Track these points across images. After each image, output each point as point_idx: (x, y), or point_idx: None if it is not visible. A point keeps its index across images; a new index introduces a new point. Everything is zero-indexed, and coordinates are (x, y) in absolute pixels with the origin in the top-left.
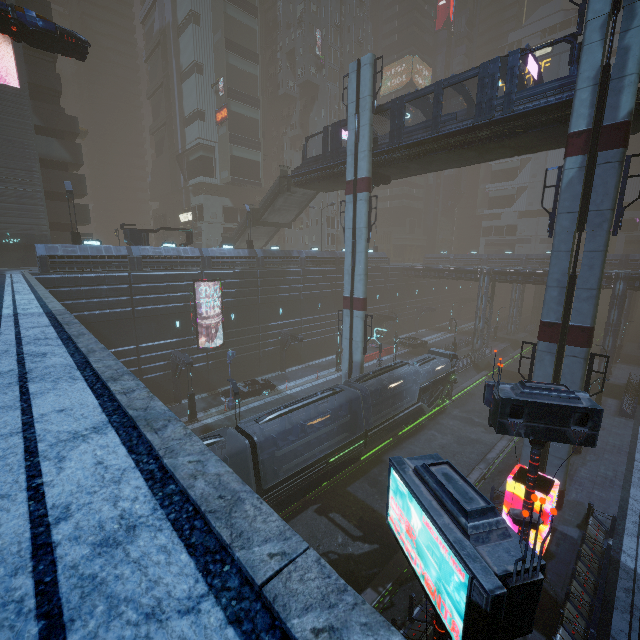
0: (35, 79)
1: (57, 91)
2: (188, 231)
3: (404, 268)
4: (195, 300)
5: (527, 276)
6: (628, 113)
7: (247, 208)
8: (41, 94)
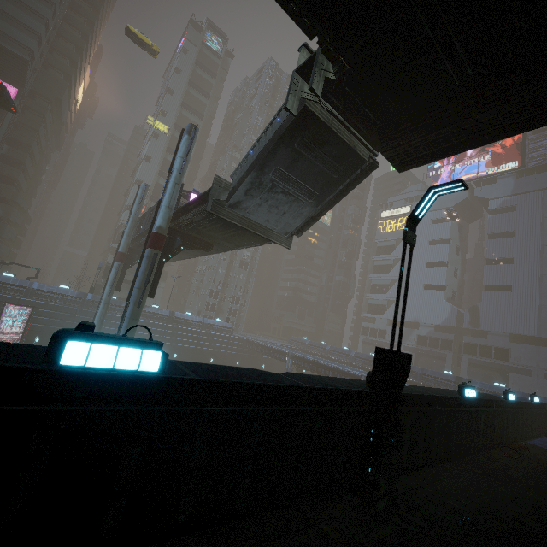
0: (3, 170)
1: (15, 178)
2: (38, 269)
3: (247, 340)
4: (0, 317)
5: (315, 365)
6: (157, 227)
7: (100, 264)
8: (4, 178)
